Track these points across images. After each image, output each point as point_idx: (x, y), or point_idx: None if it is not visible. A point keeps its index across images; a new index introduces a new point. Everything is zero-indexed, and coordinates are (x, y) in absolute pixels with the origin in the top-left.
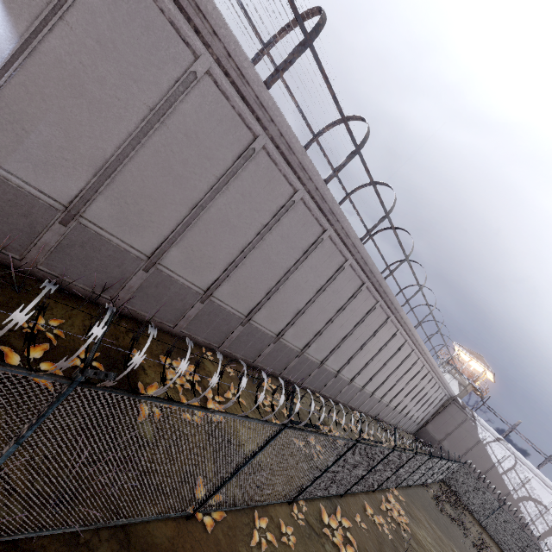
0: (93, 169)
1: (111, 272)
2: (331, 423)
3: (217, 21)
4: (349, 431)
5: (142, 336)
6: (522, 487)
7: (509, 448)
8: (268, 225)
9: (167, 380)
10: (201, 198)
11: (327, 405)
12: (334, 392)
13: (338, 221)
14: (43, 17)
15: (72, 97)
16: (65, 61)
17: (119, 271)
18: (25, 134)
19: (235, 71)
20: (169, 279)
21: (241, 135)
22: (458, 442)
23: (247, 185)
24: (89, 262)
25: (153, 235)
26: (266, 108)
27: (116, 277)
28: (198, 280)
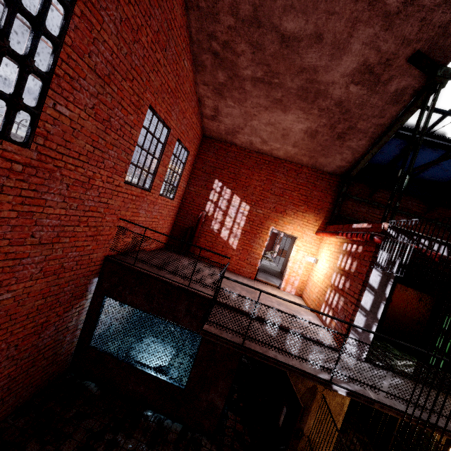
0: None
1: None
2: None
3: None
4: None
5: None
6: None
7: None
8: None
9: None
10: None
11: None
12: None
13: (17, 136)
14: None
15: None
16: None
17: None
18: None
19: None
20: None
21: None
22: None
23: None
24: None
25: None
26: None
27: None
28: None
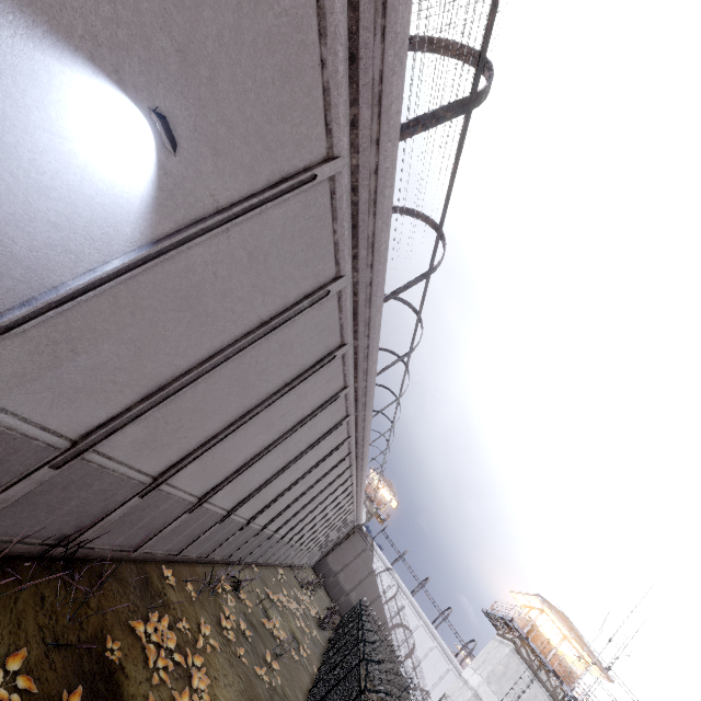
0: (147, 389)
1: (89, 509)
2: (269, 606)
3: (381, 258)
4: (281, 607)
5: (103, 593)
6: (397, 615)
7: (395, 578)
8: (305, 420)
9: (154, 674)
10: (257, 404)
11: (261, 577)
12: (269, 555)
13: (365, 410)
14: (204, 225)
15: (177, 309)
16: (196, 270)
17: (102, 505)
18: (71, 355)
19: (366, 295)
20: (165, 496)
21: (331, 342)
22: (353, 574)
23: (308, 385)
24: (61, 505)
25: (176, 451)
26: (370, 326)
27: (93, 513)
28: (199, 488)
